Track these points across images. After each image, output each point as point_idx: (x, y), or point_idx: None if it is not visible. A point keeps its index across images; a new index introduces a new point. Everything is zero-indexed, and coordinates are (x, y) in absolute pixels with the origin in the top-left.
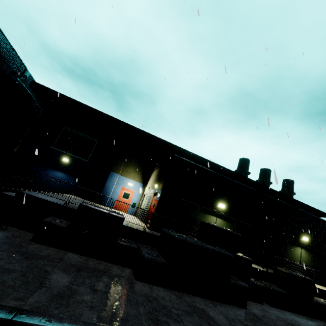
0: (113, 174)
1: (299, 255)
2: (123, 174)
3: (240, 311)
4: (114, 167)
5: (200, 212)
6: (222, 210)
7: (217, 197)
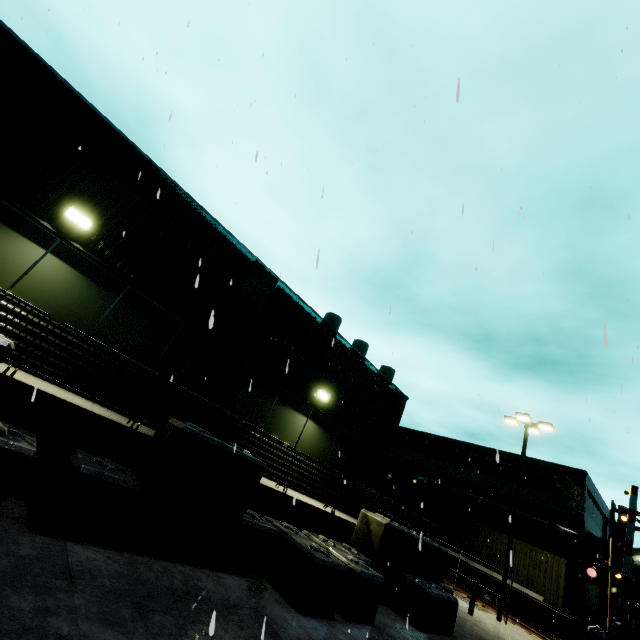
0: None
1: (299, 431)
2: None
3: None
4: None
5: None
6: (80, 237)
7: (76, 192)
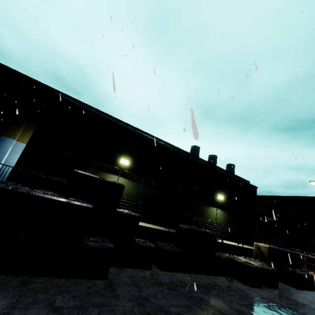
0: (6, 139)
1: (215, 214)
2: (23, 140)
3: (80, 286)
4: (8, 130)
5: (96, 170)
6: (126, 168)
7: (120, 153)
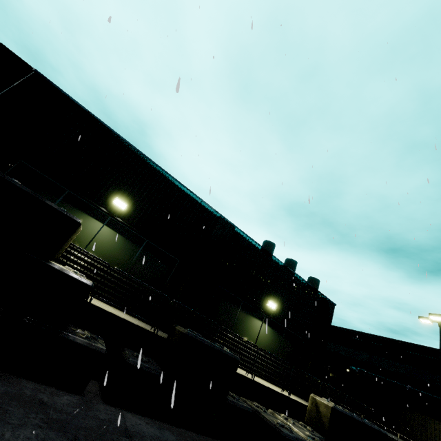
0: None
1: (257, 331)
2: None
3: None
4: None
5: (66, 204)
6: (120, 214)
7: (118, 189)
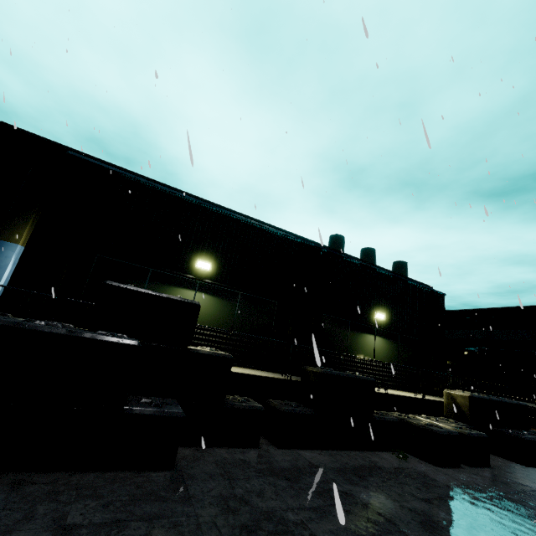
0: (3, 245)
1: (372, 346)
2: None
3: (122, 484)
4: (5, 229)
5: (154, 283)
6: (207, 275)
7: (195, 250)
